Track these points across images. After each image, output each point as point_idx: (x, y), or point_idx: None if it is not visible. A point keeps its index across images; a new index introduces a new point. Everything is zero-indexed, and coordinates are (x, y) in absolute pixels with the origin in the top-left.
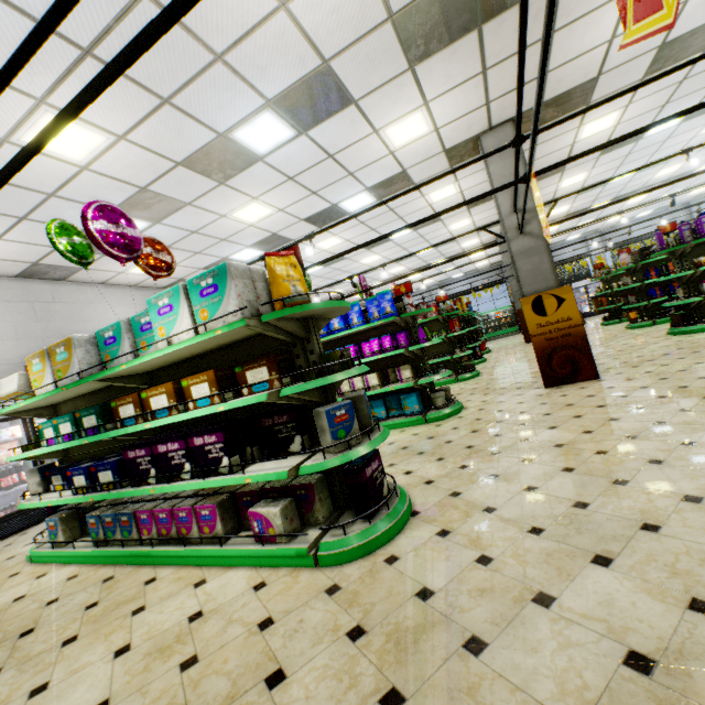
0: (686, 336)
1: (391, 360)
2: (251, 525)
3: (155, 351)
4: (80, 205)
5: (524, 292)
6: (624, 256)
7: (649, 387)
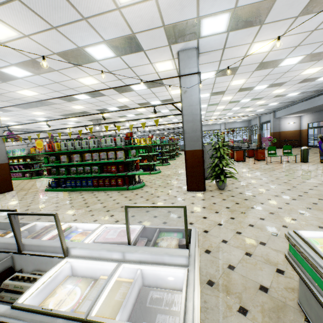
0: None
1: None
2: (25, 176)
3: (16, 155)
4: (3, 122)
5: None
6: None
7: None
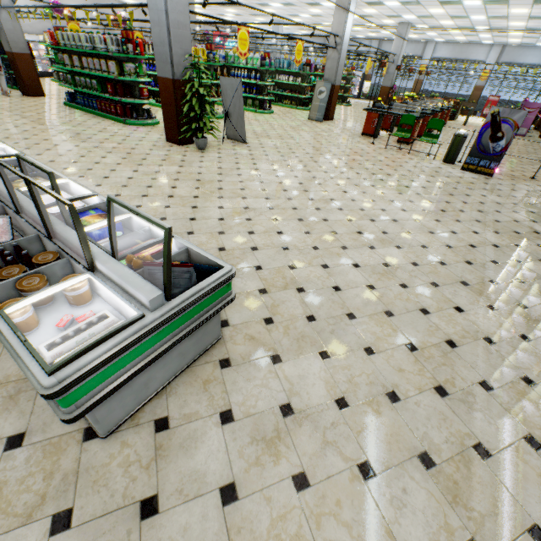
0: None
1: None
2: None
3: None
4: None
5: None
6: None
7: None
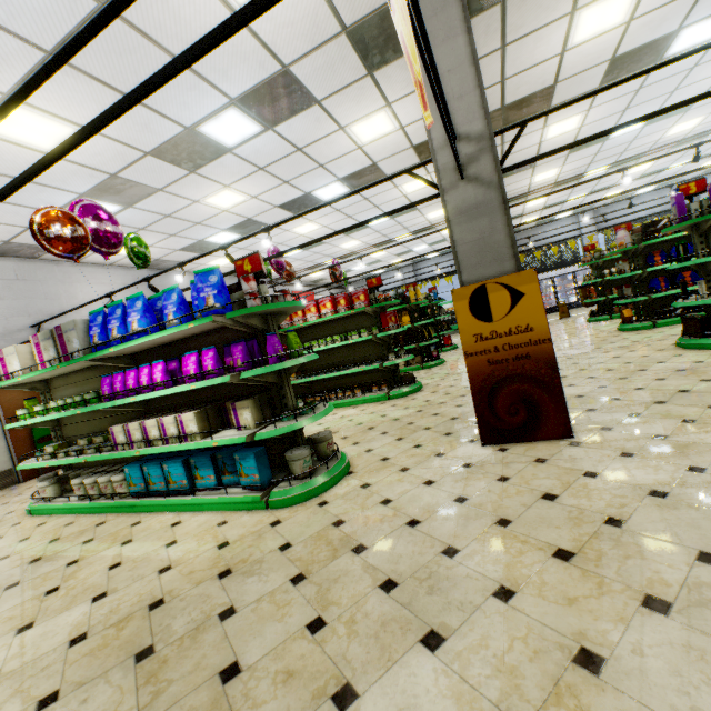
0: (708, 353)
1: (238, 386)
2: None
3: None
4: None
5: (465, 278)
6: (622, 233)
7: (670, 496)
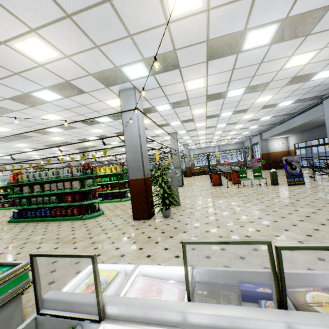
0: None
1: None
2: (5, 206)
3: None
4: None
5: None
6: None
7: None
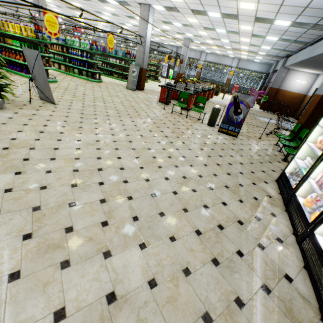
0: None
1: None
2: None
3: None
4: None
5: None
6: None
7: None
